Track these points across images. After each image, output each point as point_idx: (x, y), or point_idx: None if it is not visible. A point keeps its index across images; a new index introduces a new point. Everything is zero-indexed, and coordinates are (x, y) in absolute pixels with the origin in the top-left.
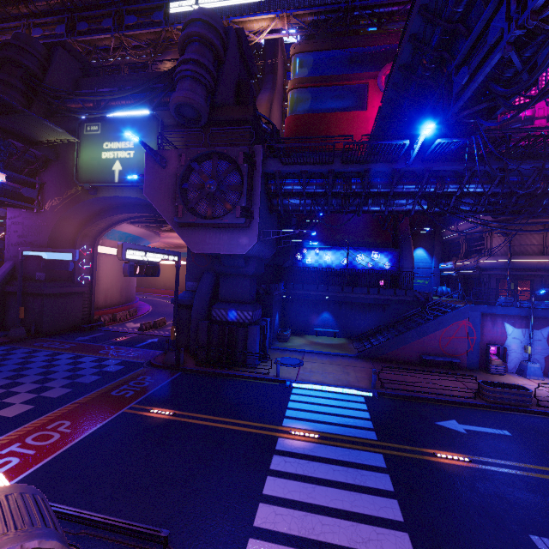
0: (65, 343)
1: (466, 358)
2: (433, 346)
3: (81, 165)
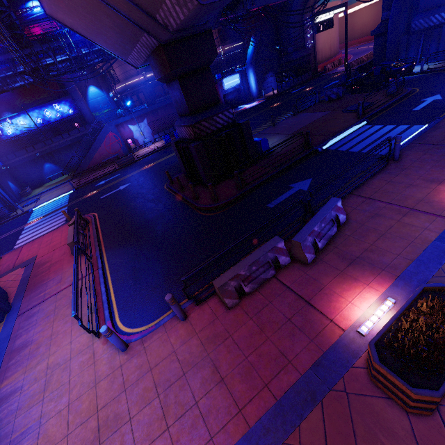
0: None
1: (122, 151)
2: (105, 153)
3: None
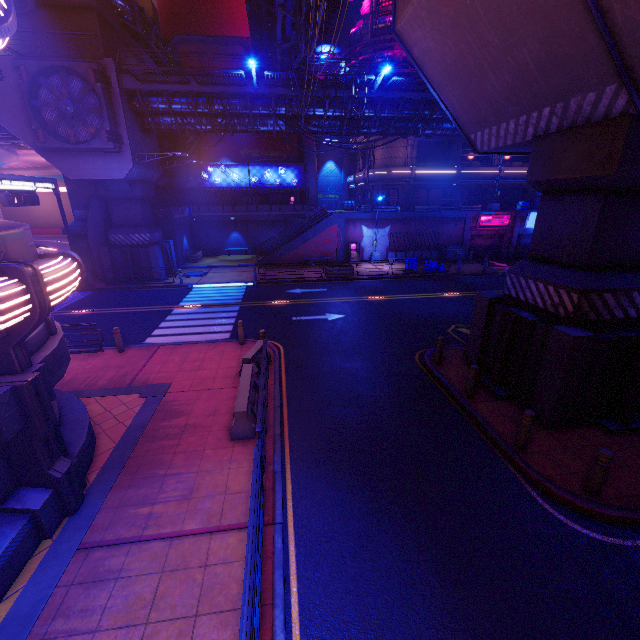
0: None
1: (336, 255)
2: (313, 249)
3: None
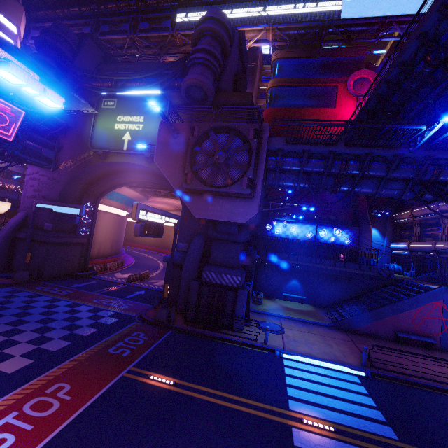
0: (63, 289)
1: (439, 338)
2: (407, 323)
3: (96, 133)
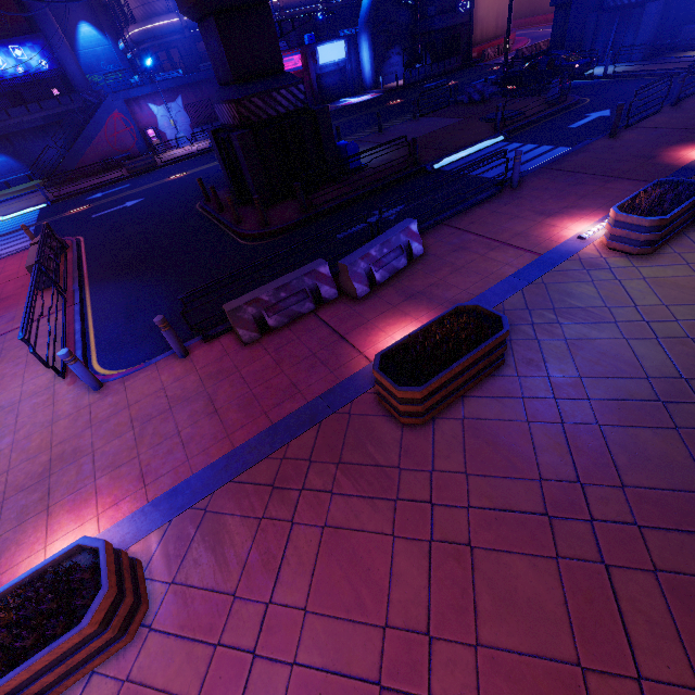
0: None
1: (137, 149)
2: (106, 148)
3: None
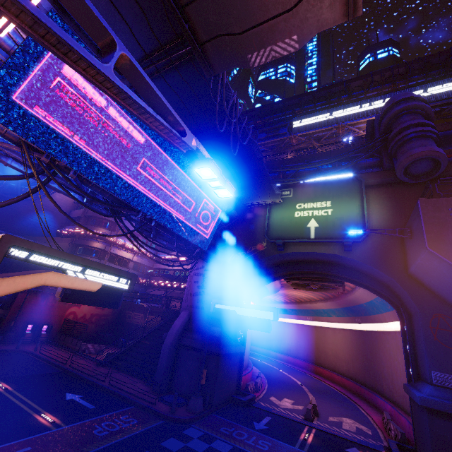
0: (253, 435)
1: None
2: None
3: (272, 223)
